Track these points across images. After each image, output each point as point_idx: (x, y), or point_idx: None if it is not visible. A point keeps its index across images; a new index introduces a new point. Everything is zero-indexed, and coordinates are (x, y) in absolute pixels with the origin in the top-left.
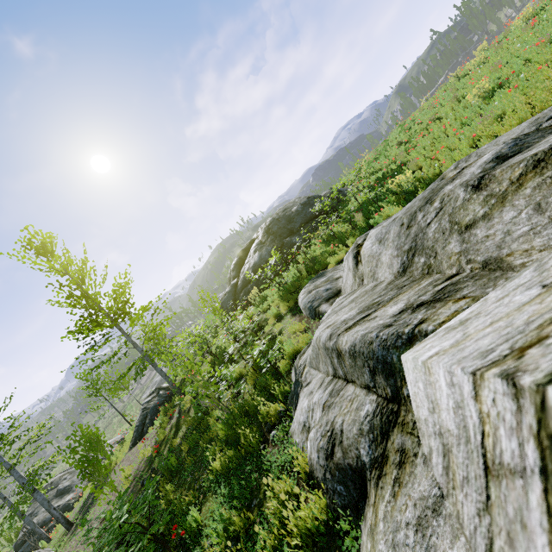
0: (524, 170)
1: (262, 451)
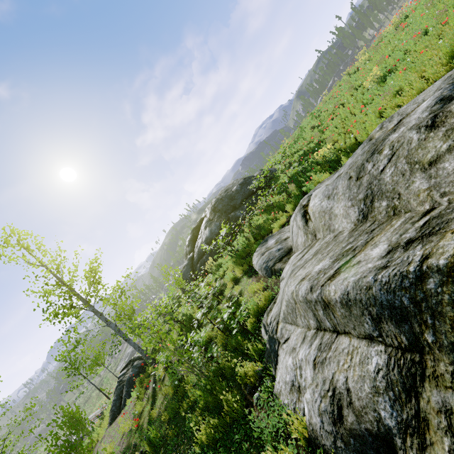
0: None
1: (249, 416)
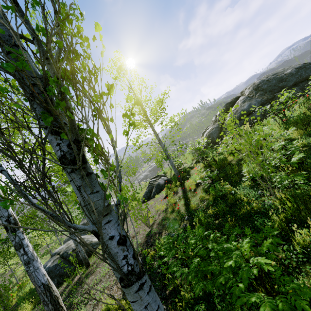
0: None
1: None
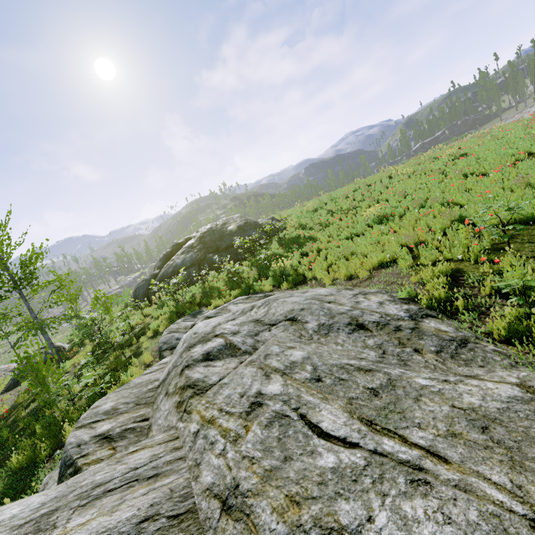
0: (183, 385)
1: (41, 465)
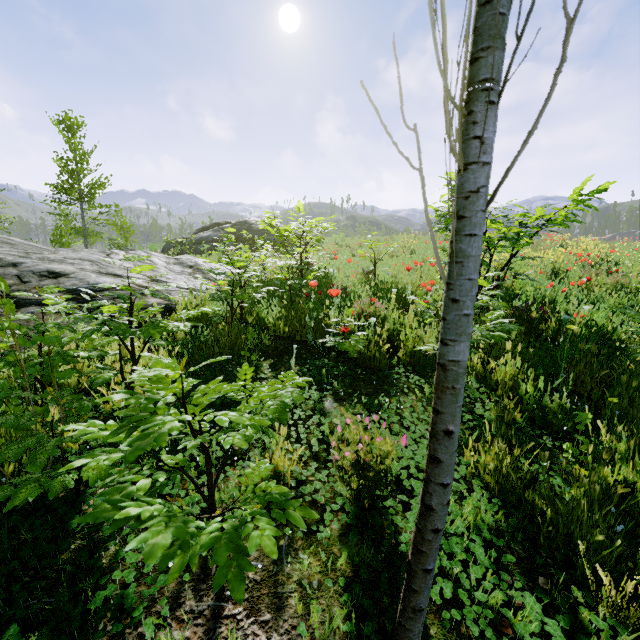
0: None
1: None
